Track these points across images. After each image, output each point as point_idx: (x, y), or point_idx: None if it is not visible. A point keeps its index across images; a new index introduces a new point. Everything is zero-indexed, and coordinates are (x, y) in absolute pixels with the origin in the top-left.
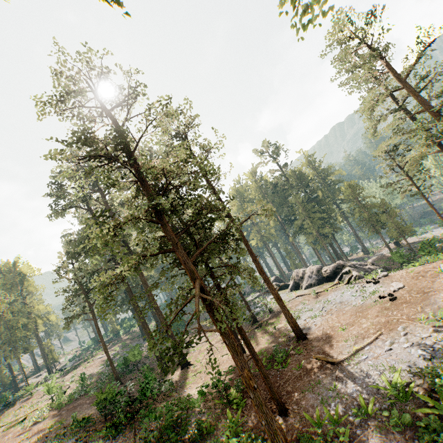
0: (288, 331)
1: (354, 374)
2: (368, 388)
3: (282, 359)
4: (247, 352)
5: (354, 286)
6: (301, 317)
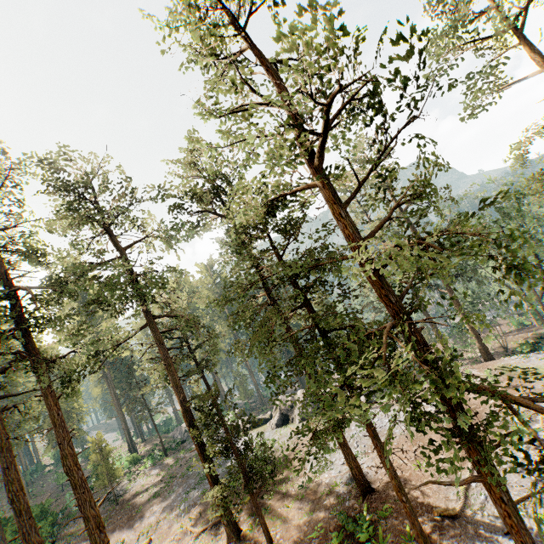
0: (333, 486)
1: (495, 523)
2: (534, 538)
3: (368, 533)
4: (276, 540)
5: (376, 412)
6: (332, 461)
